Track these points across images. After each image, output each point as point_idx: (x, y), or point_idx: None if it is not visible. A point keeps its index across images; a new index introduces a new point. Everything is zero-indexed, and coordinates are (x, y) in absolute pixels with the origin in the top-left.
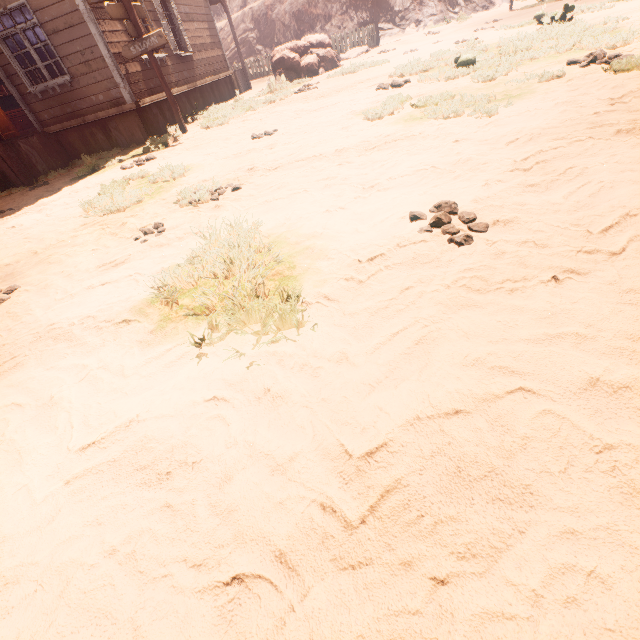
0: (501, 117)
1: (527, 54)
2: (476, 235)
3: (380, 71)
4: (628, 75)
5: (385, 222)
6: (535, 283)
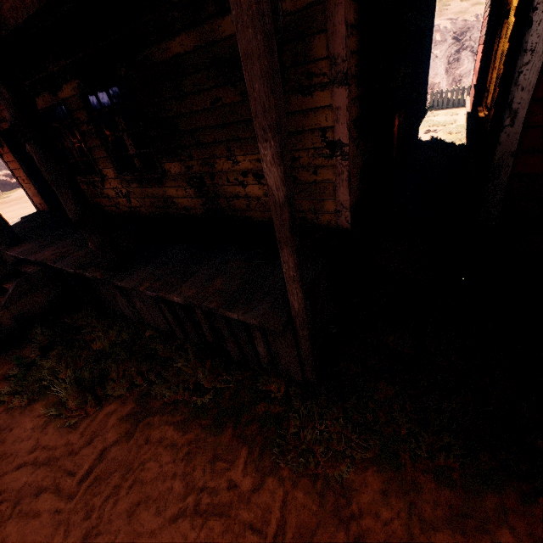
0: None
1: None
2: None
3: None
4: None
5: None
6: None
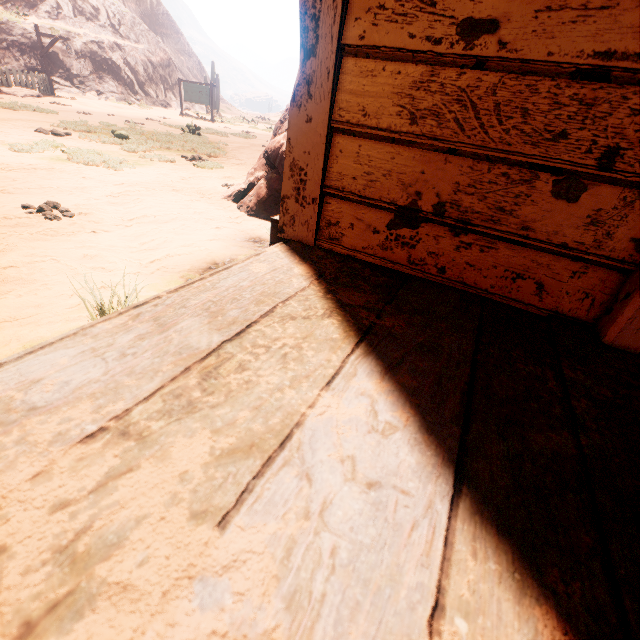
0: (123, 172)
1: (165, 145)
2: (65, 217)
3: (46, 118)
4: (202, 170)
5: (2, 208)
6: (83, 232)
